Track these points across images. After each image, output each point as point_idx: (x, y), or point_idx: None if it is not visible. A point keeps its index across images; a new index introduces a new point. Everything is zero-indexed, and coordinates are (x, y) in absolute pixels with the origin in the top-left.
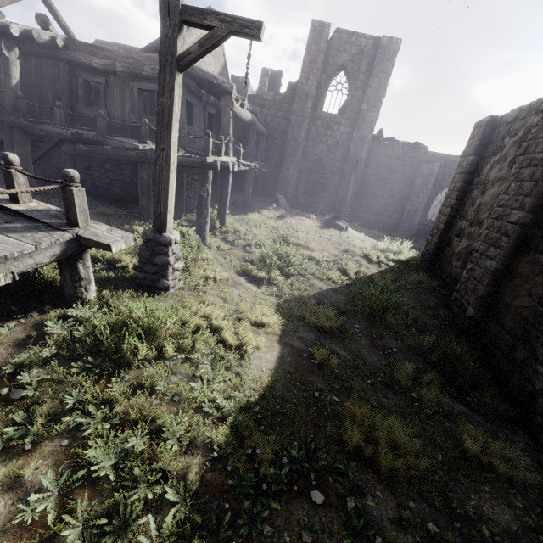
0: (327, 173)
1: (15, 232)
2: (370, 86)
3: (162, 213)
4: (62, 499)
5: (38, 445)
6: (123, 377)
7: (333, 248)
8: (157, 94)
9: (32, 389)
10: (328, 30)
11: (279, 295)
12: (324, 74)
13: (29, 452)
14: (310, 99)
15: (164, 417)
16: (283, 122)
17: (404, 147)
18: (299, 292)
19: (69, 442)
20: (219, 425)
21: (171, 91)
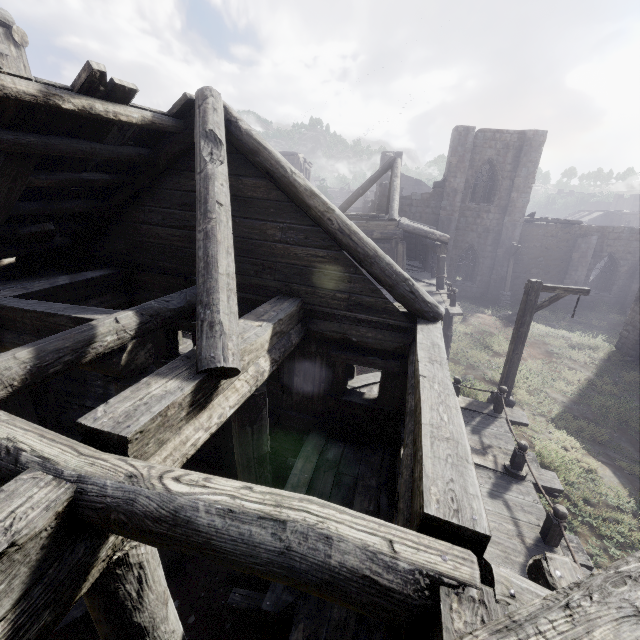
0: (478, 258)
1: (487, 424)
2: (518, 175)
3: (509, 386)
4: (619, 550)
5: (579, 531)
6: (569, 496)
7: (535, 351)
8: (519, 327)
9: (545, 506)
10: (473, 132)
11: (541, 414)
12: (470, 170)
13: (580, 534)
14: (458, 195)
15: (613, 515)
16: (432, 217)
17: (557, 225)
18: (550, 408)
19: (589, 529)
20: (634, 517)
21: (528, 325)
